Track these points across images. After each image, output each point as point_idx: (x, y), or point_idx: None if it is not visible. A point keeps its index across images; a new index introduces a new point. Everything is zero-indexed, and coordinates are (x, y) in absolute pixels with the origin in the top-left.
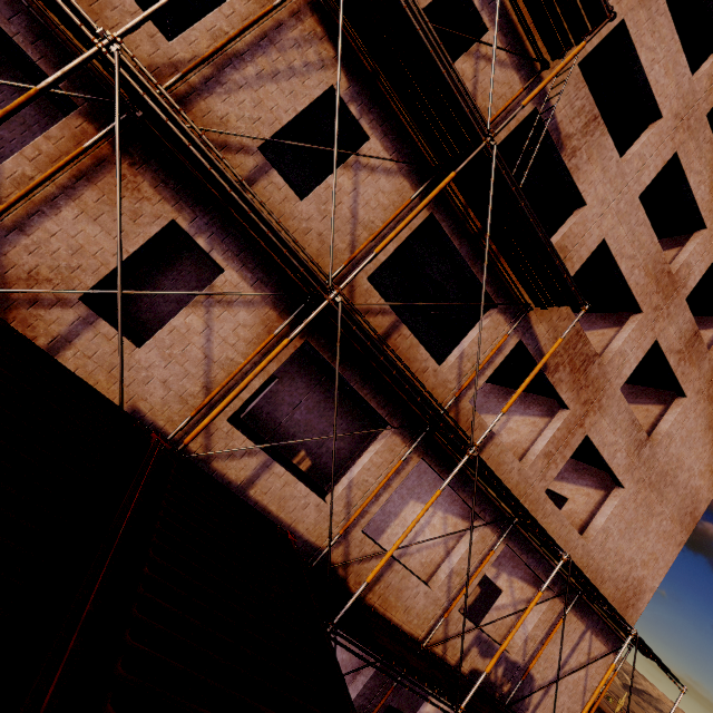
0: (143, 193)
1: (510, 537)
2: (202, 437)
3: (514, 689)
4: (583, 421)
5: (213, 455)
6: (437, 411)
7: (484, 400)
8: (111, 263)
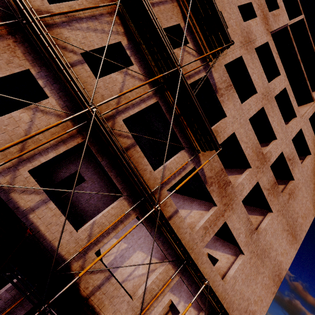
0: (16, 54)
1: (182, 273)
2: (9, 177)
3: None
4: (223, 214)
5: (13, 188)
6: (140, 180)
7: (182, 203)
8: None
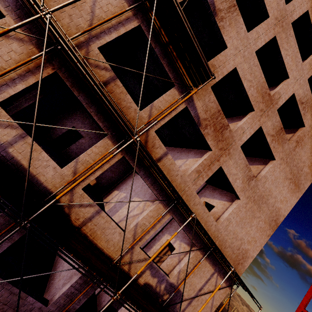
0: None
1: (174, 212)
2: None
3: (169, 297)
4: (219, 158)
5: None
6: (114, 106)
7: (179, 154)
8: None
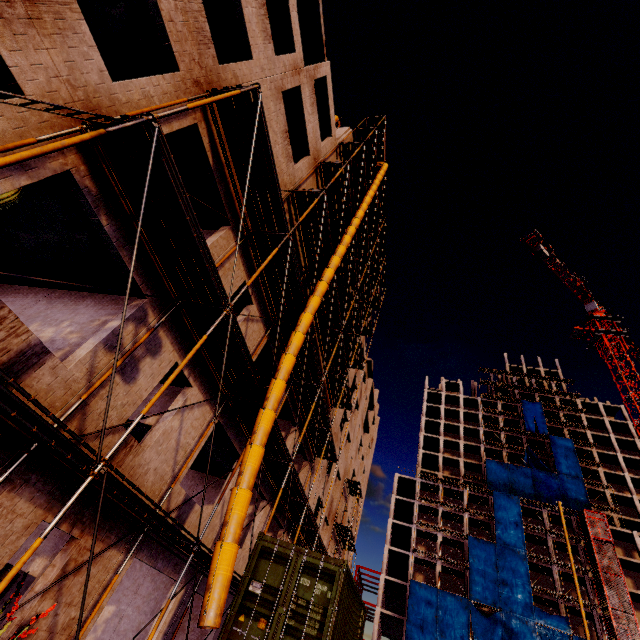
0: None
1: None
2: None
3: None
4: None
5: None
6: None
7: None
8: None
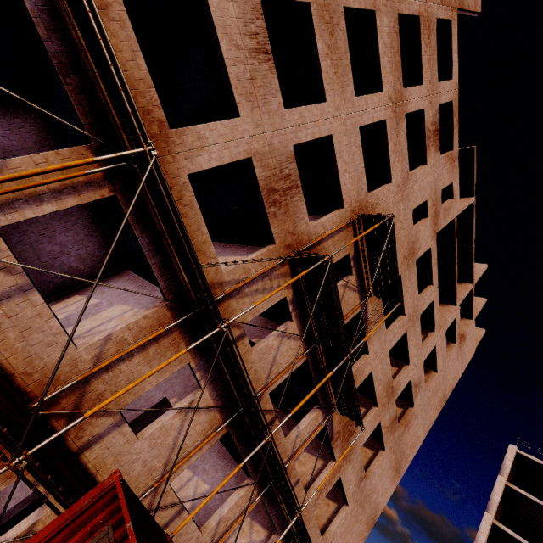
0: (180, 348)
1: None
2: (151, 496)
3: None
4: (340, 468)
5: (152, 508)
6: (291, 494)
7: (287, 431)
8: (147, 388)
